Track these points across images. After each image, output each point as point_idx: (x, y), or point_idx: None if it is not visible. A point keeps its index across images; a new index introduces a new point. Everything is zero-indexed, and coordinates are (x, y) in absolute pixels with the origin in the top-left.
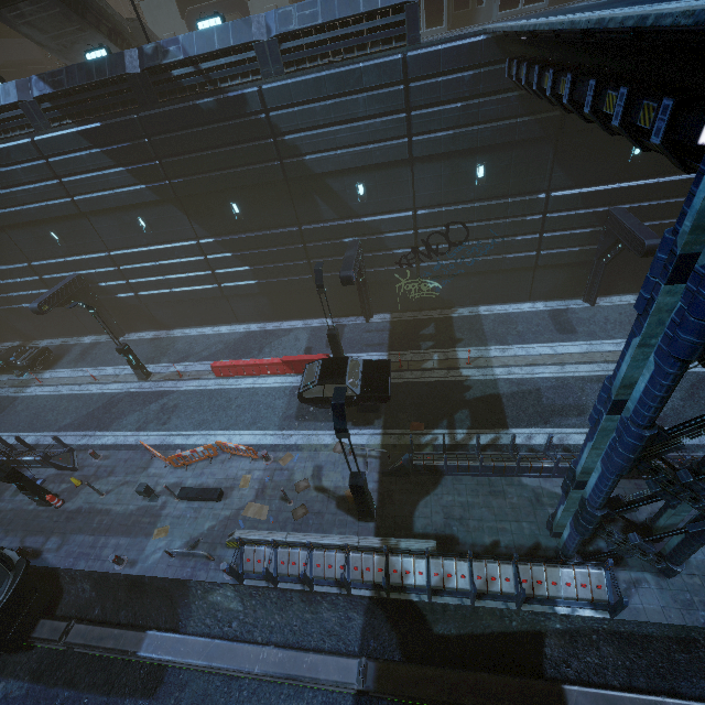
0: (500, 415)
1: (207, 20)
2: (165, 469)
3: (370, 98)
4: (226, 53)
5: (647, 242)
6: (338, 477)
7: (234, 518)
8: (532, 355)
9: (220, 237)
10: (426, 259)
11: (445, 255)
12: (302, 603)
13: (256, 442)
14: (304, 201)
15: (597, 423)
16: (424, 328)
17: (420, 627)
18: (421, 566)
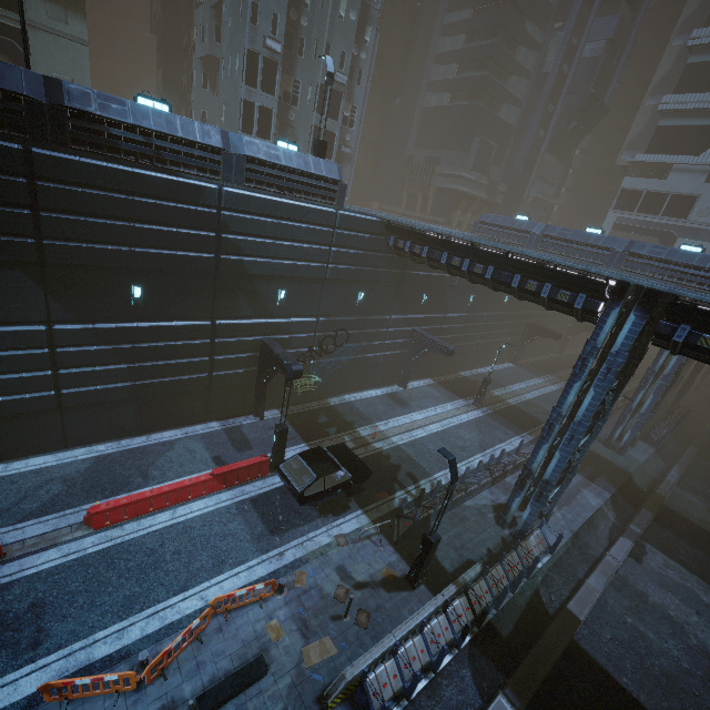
0: (421, 469)
1: (152, 100)
2: (118, 706)
3: (310, 229)
4: (188, 143)
5: (450, 348)
6: (365, 566)
7: (301, 679)
8: (403, 424)
9: (96, 323)
10: (318, 357)
11: (331, 354)
12: (429, 700)
13: (246, 581)
14: (226, 296)
15: (551, 432)
16: (319, 418)
17: (498, 640)
18: (484, 586)
